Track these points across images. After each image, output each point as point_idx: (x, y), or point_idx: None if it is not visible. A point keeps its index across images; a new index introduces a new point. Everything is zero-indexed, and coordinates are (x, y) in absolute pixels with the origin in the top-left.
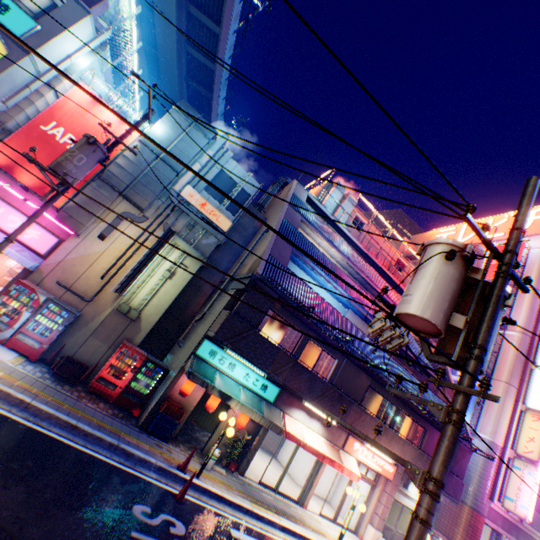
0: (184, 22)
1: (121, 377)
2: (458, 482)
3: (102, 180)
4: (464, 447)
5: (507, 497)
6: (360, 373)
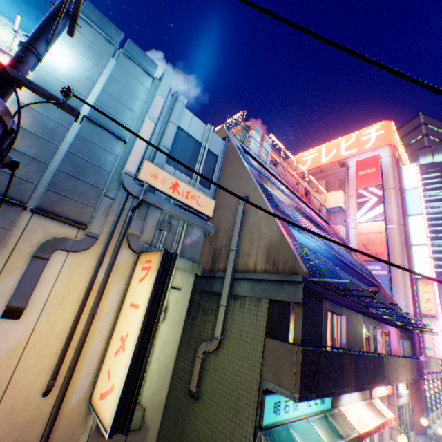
0: None
1: None
2: (420, 362)
3: None
4: (414, 332)
5: (427, 348)
6: (357, 316)
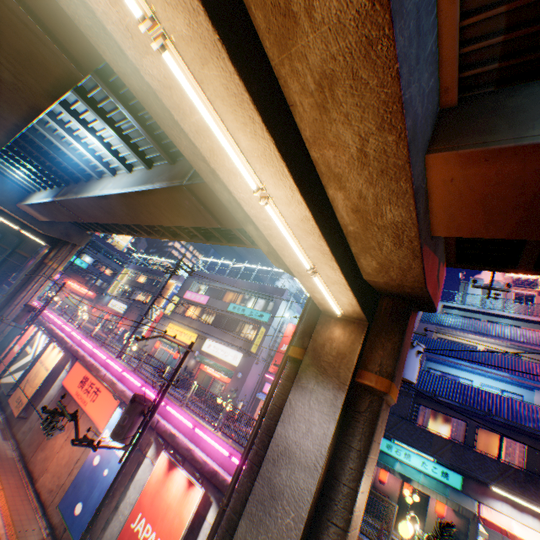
0: None
1: None
2: None
3: None
4: None
5: None
6: None
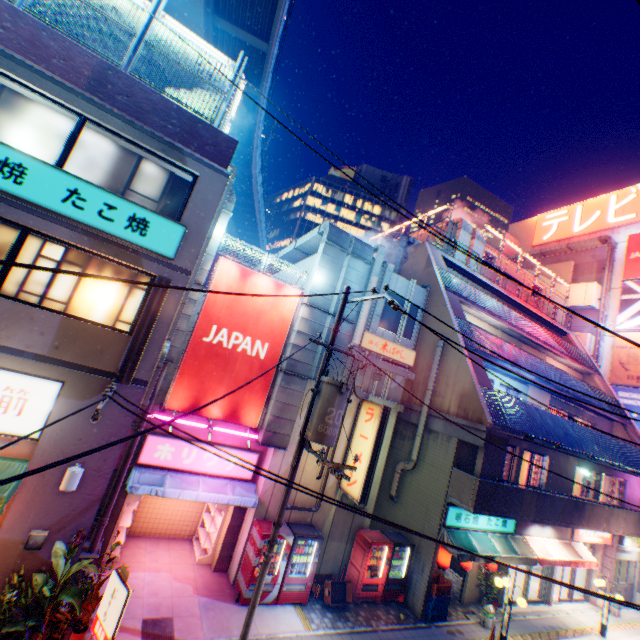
0: (210, 42)
1: (377, 573)
2: None
3: (287, 373)
4: None
5: None
6: (567, 458)
